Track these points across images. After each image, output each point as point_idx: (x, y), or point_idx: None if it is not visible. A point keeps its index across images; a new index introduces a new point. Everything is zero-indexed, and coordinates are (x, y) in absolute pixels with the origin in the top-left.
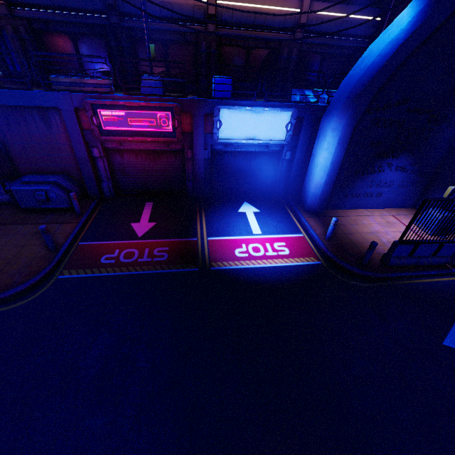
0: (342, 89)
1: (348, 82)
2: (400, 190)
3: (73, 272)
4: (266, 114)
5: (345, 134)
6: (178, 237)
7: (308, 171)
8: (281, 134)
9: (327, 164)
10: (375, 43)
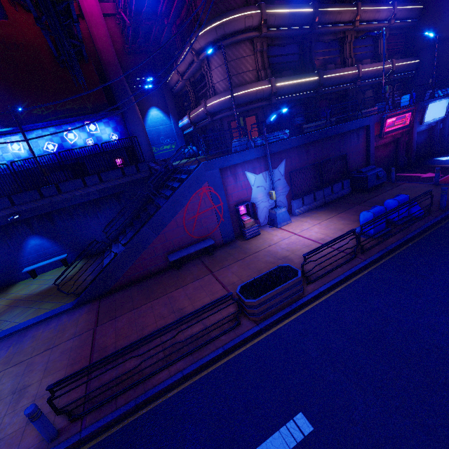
0: None
1: None
2: None
3: None
4: (441, 103)
5: None
6: None
7: None
8: (443, 112)
9: None
10: None
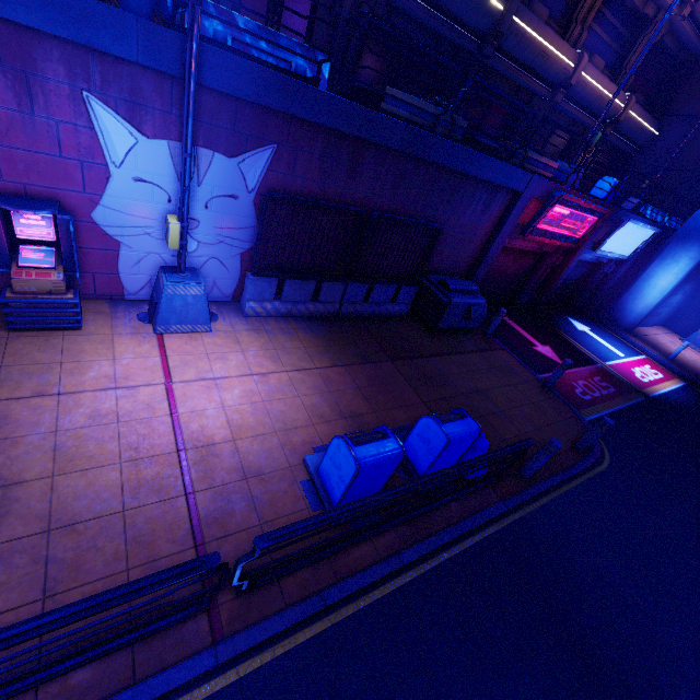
0: None
1: None
2: (670, 311)
3: (585, 413)
4: (641, 231)
5: (697, 263)
6: (587, 363)
7: (632, 290)
8: (632, 250)
9: (668, 288)
10: None
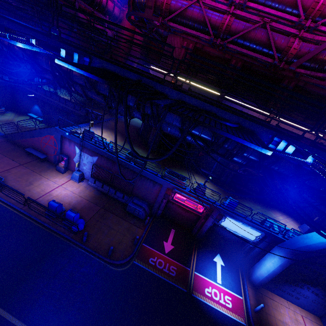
0: (291, 242)
1: (295, 242)
2: (312, 303)
3: (139, 262)
4: (248, 228)
5: (285, 264)
6: (182, 263)
7: (259, 262)
8: (252, 237)
9: (270, 270)
10: (315, 234)
